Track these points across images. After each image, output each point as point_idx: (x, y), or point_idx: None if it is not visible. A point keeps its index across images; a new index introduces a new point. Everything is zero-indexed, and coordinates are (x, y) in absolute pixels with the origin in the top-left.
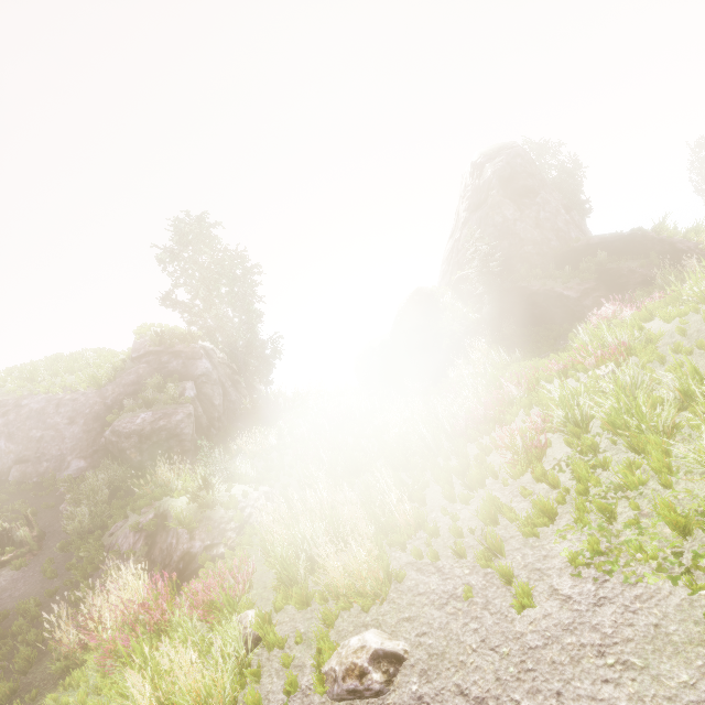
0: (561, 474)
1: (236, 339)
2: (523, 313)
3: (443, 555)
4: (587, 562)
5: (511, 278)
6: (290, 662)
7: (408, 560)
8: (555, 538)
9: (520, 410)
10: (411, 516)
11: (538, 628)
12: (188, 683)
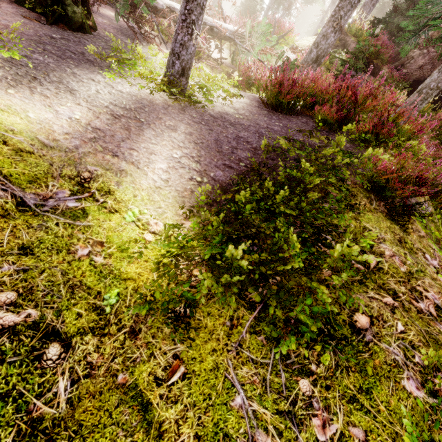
0: None
1: None
2: None
3: None
4: None
5: None
6: None
7: None
8: None
9: None
10: None
11: None
12: None
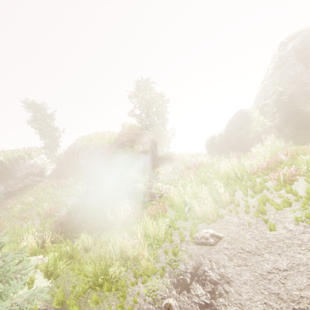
0: (299, 191)
1: (157, 130)
2: (298, 123)
3: (240, 212)
4: (302, 220)
5: (294, 104)
6: (181, 233)
7: (225, 212)
8: (290, 212)
9: (285, 166)
10: (228, 198)
11: (275, 237)
12: (151, 231)
